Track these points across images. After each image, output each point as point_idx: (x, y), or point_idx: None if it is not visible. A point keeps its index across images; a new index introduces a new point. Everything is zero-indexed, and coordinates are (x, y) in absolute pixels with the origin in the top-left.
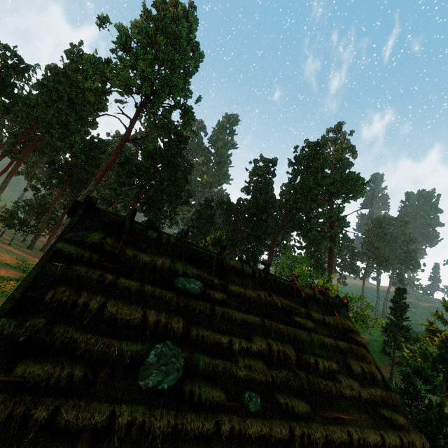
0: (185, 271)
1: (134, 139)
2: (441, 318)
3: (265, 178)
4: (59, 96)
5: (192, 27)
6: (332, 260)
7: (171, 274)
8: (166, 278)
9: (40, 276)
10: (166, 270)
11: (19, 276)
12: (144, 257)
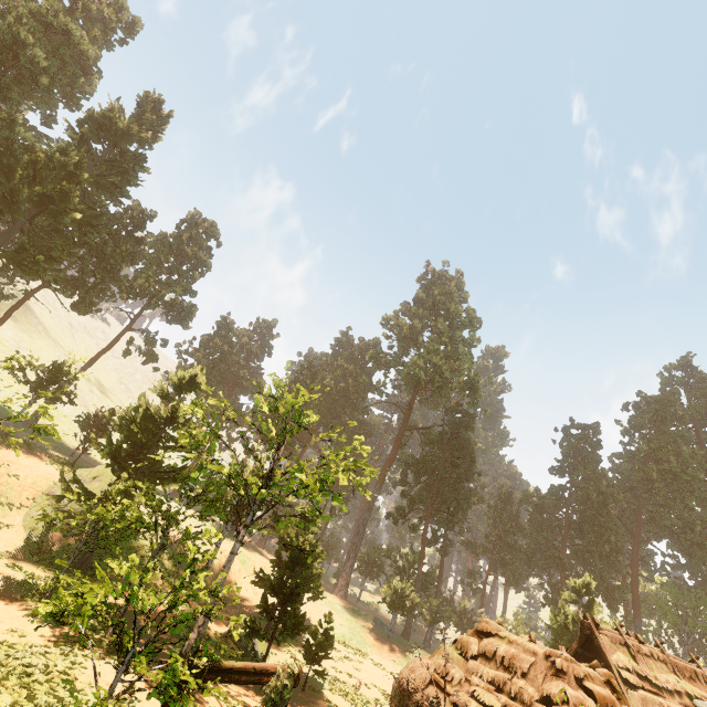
0: (691, 691)
1: (418, 428)
2: None
3: (589, 455)
4: (337, 390)
5: (466, 297)
6: None
7: (684, 695)
8: (683, 699)
9: (631, 700)
10: (679, 690)
11: (342, 622)
12: (660, 678)
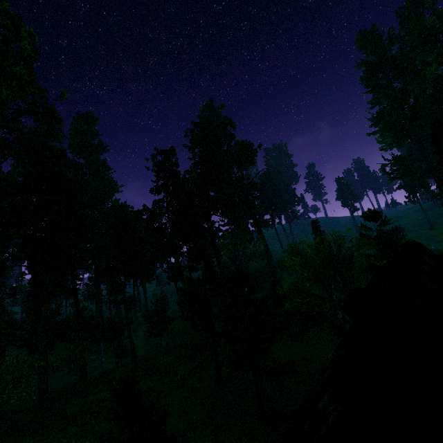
0: None
1: None
2: (366, 227)
3: (173, 170)
4: None
5: None
6: (258, 223)
7: None
8: None
9: None
10: None
11: None
12: None
